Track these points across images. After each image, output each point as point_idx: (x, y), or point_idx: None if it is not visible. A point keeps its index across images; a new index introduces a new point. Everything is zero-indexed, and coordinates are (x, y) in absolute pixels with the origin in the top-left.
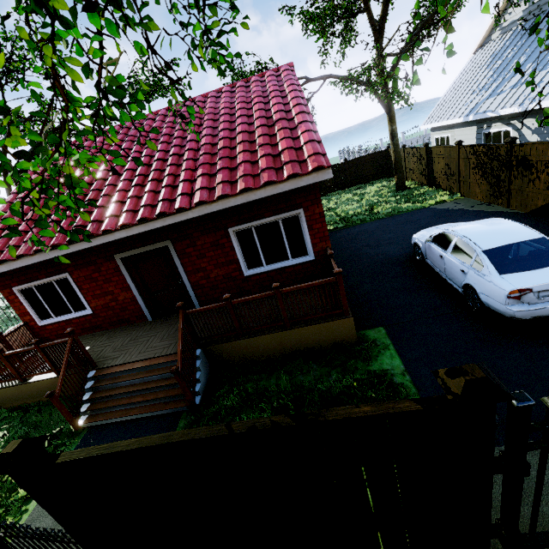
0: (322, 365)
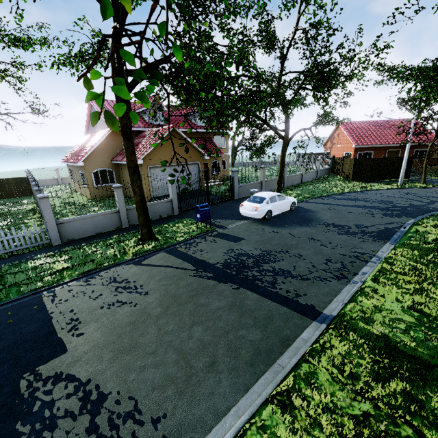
0: None
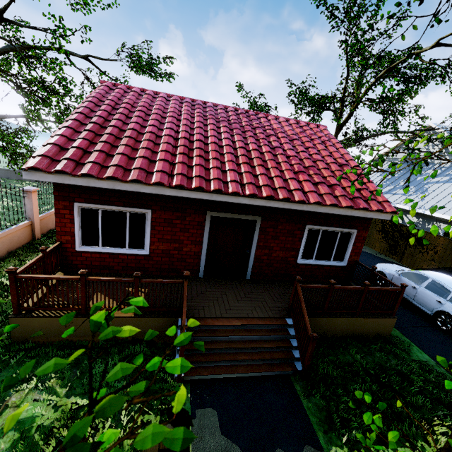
0: (377, 350)
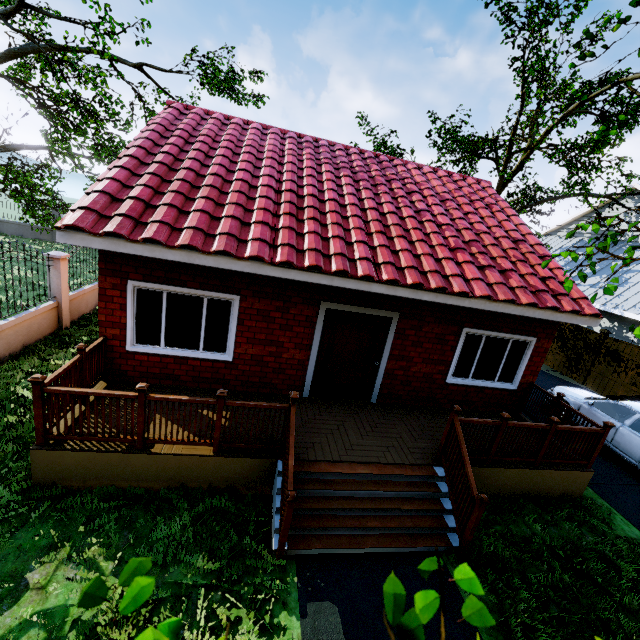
0: (564, 519)
